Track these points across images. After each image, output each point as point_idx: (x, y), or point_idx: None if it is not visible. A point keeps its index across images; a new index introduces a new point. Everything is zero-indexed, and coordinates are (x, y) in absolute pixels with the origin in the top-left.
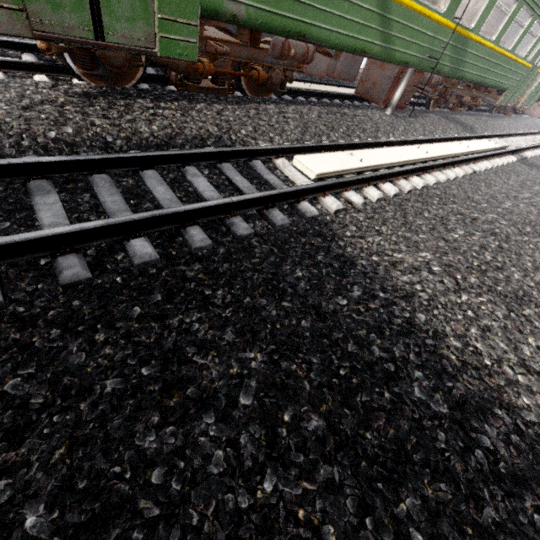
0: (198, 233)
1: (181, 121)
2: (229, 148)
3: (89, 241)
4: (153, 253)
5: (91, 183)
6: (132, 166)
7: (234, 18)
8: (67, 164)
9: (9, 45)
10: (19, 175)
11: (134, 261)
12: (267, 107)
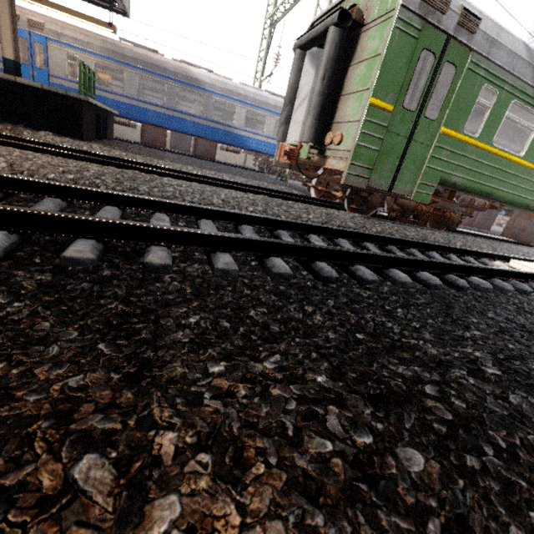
0: (503, 282)
1: (421, 233)
2: (468, 248)
3: (451, 272)
4: (489, 284)
5: (410, 252)
6: (422, 249)
7: (453, 184)
8: (398, 241)
9: (299, 197)
10: (381, 243)
11: (482, 286)
12: (454, 235)
